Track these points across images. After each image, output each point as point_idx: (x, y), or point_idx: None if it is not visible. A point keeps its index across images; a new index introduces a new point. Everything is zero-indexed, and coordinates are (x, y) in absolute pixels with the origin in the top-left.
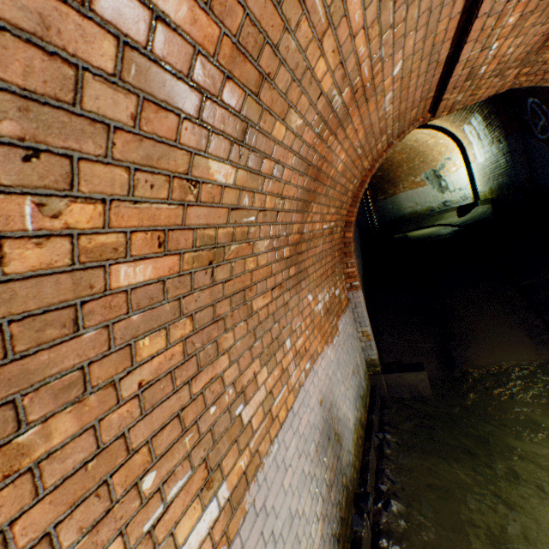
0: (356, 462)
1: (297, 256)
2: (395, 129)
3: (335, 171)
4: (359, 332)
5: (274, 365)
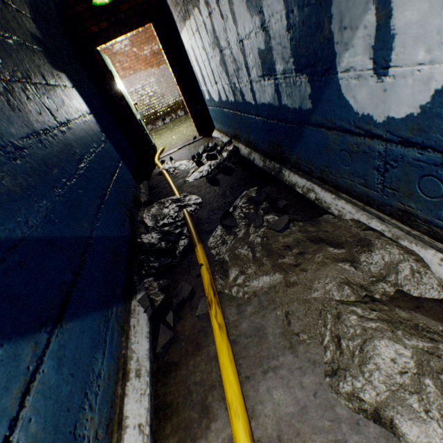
0: (169, 110)
1: None
2: None
3: None
4: None
5: None
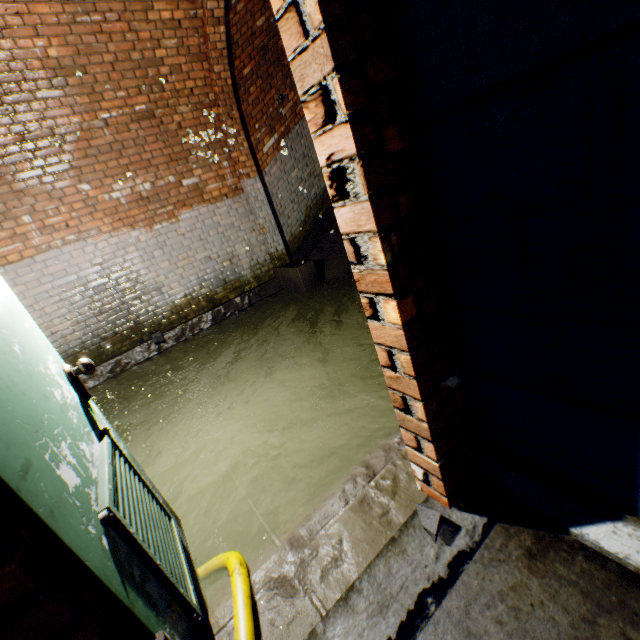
0: (174, 317)
1: (30, 154)
2: None
3: (50, 61)
4: (258, 225)
5: (1, 230)
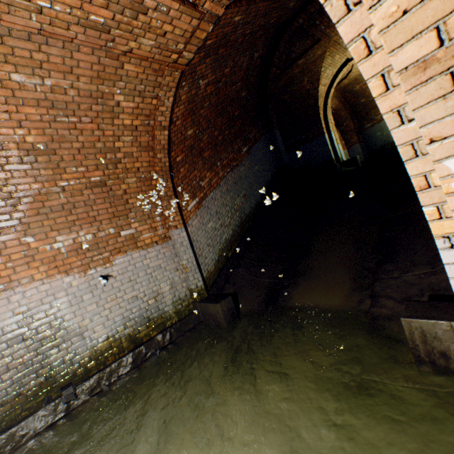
0: (92, 364)
1: None
2: (132, 87)
3: (26, 144)
4: (181, 265)
5: None
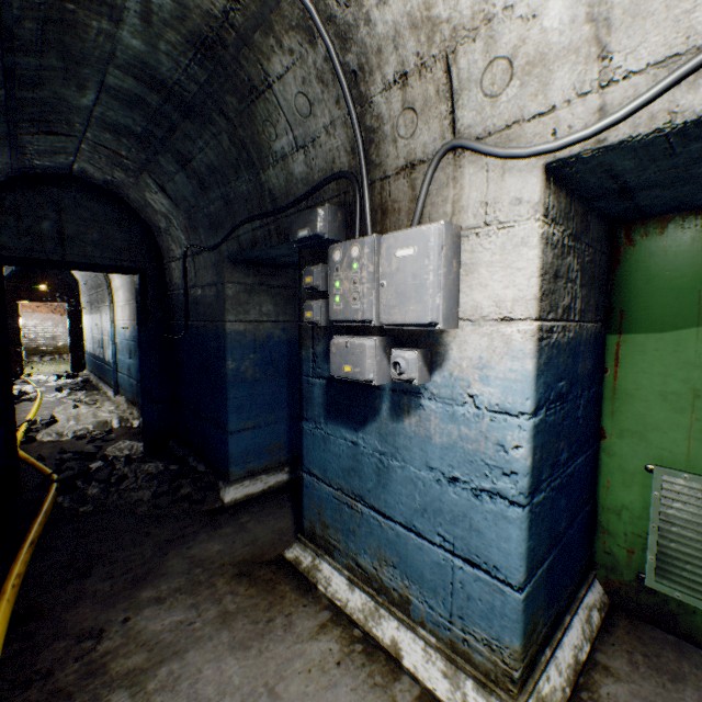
0: (55, 350)
1: None
2: None
3: None
4: None
5: None
